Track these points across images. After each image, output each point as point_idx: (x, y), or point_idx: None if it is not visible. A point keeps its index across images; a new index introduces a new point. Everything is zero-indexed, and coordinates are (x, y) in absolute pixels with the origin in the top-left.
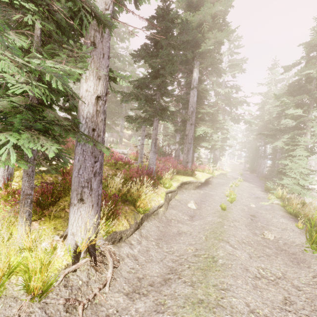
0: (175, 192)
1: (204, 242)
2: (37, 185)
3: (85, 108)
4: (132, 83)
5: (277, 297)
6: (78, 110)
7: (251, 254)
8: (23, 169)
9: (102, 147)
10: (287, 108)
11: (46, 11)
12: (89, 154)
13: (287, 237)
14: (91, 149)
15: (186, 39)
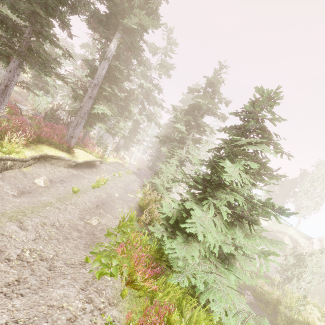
0: (26, 162)
1: None
2: None
3: None
4: None
5: (7, 279)
6: None
7: (44, 236)
8: None
9: None
10: (177, 122)
11: None
12: None
13: (110, 224)
14: None
15: None
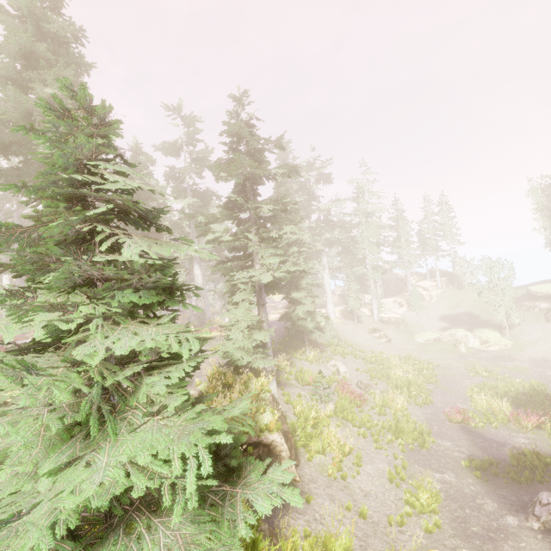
0: None
1: None
2: None
3: None
4: None
5: None
6: None
7: None
8: None
9: None
10: (206, 232)
11: None
12: None
13: None
14: None
15: (10, 140)
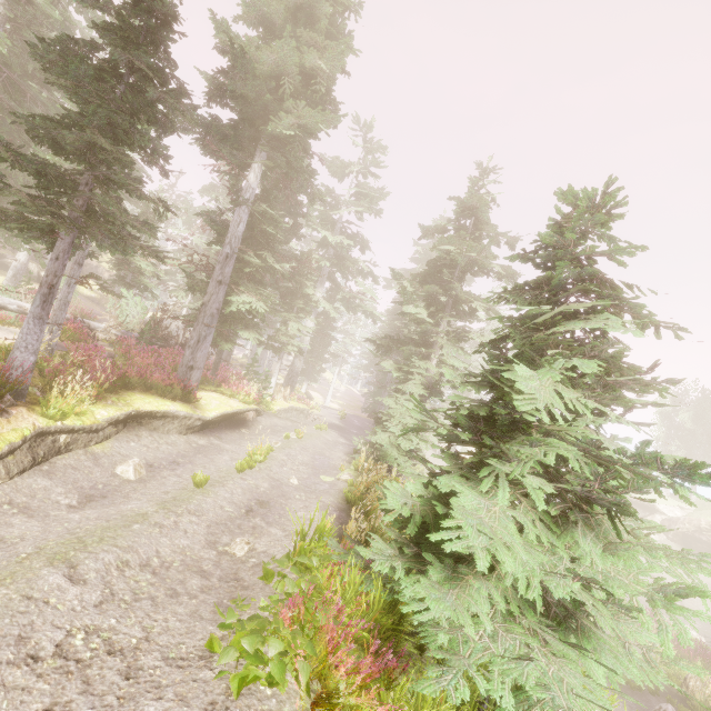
0: (99, 433)
1: (1, 569)
2: None
3: None
4: (18, 120)
5: (27, 707)
6: None
7: (124, 594)
8: None
9: None
10: (406, 302)
11: None
12: None
13: (277, 551)
14: None
15: (242, 92)
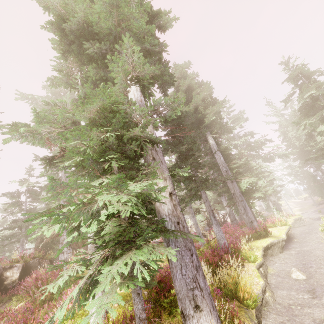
0: (264, 264)
1: None
2: (130, 309)
3: (164, 207)
4: None
5: None
6: (157, 211)
7: None
8: (132, 289)
9: (193, 236)
10: (315, 127)
11: (119, 154)
12: (184, 248)
13: None
14: (183, 242)
15: (190, 122)
